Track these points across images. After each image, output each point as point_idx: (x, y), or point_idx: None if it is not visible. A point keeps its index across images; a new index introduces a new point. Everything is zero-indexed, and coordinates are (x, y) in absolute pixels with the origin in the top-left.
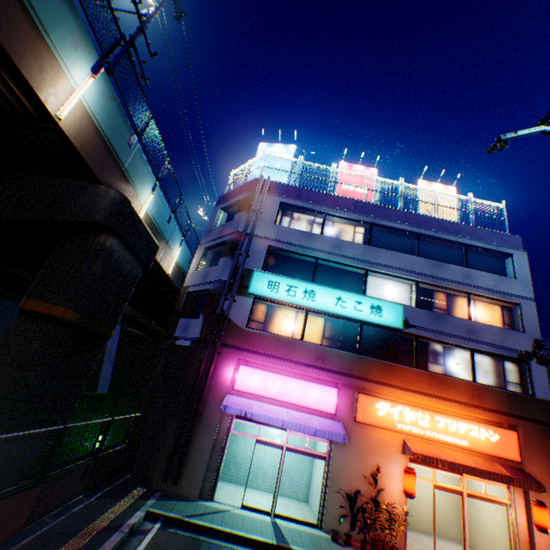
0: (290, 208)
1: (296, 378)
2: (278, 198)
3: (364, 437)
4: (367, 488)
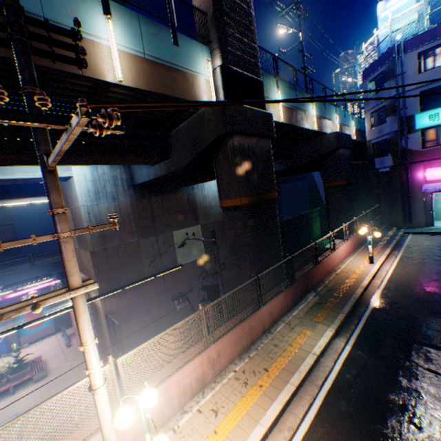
0: (427, 51)
1: None
2: (413, 52)
3: None
4: None
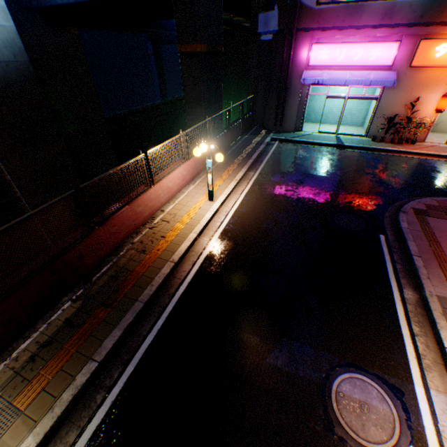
0: None
1: (359, 44)
2: None
3: (414, 79)
4: (405, 113)
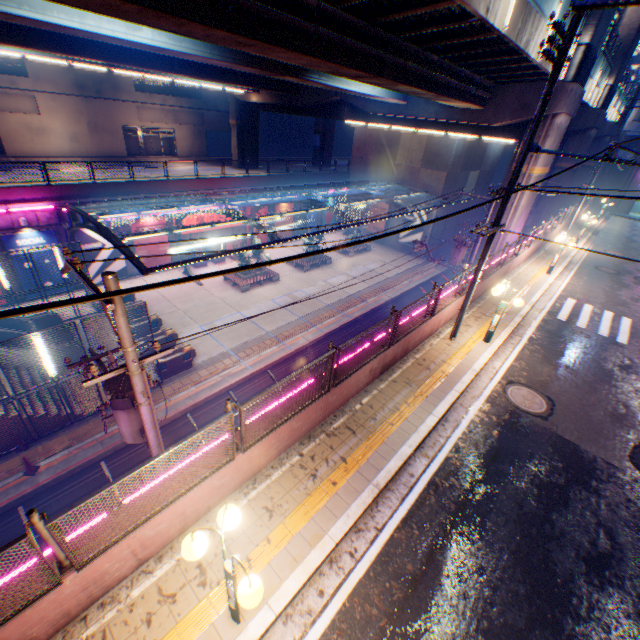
0: None
1: None
2: None
3: None
4: None
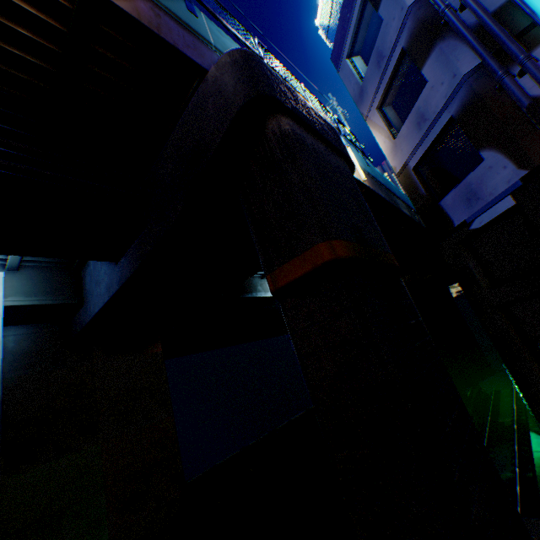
0: None
1: None
2: None
3: None
4: None
